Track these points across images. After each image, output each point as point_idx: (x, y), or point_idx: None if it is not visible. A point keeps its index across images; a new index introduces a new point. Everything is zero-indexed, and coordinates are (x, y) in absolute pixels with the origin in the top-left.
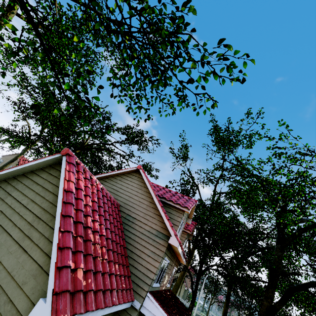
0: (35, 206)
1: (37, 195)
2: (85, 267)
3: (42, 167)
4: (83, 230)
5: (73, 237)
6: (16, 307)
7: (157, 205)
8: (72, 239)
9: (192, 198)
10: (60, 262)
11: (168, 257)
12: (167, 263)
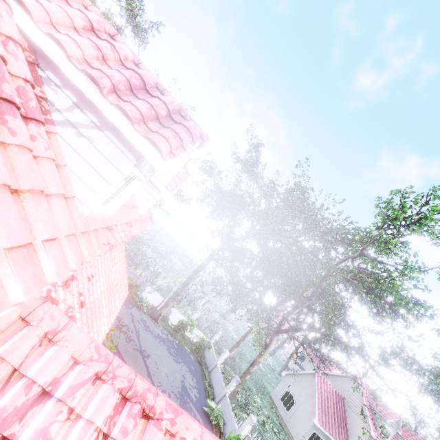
0: (309, 390)
1: (309, 386)
2: (325, 418)
3: (309, 373)
4: (324, 405)
5: (321, 406)
6: (310, 418)
7: (365, 408)
8: (321, 406)
9: (397, 414)
10: (318, 411)
11: None
12: None
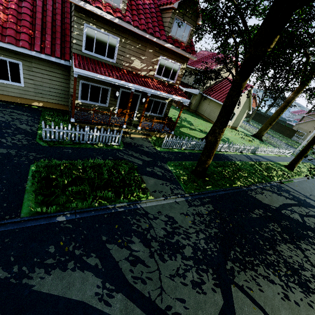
0: None
1: None
2: None
3: None
4: None
5: None
6: None
7: None
8: None
9: None
10: None
11: (104, 29)
12: (114, 40)
